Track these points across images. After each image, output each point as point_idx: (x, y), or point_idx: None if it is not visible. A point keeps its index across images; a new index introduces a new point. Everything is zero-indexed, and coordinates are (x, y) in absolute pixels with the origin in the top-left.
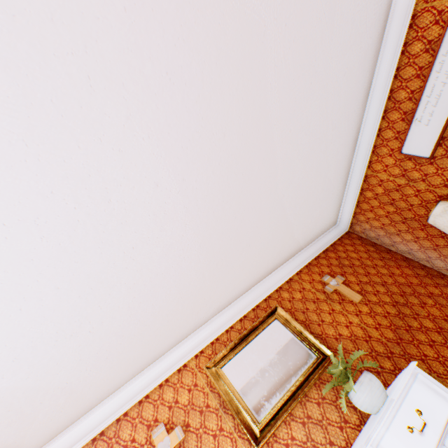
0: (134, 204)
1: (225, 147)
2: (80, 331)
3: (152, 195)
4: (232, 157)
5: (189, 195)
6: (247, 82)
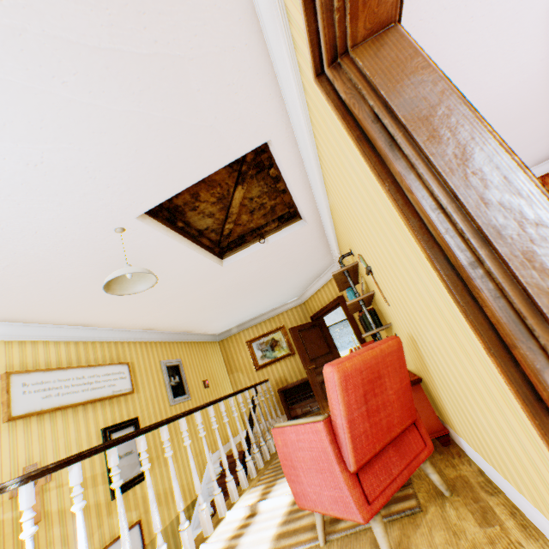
0: (546, 44)
1: (515, 110)
2: (482, 5)
3: (537, 59)
4: (503, 119)
5: (508, 93)
6: (540, 108)
